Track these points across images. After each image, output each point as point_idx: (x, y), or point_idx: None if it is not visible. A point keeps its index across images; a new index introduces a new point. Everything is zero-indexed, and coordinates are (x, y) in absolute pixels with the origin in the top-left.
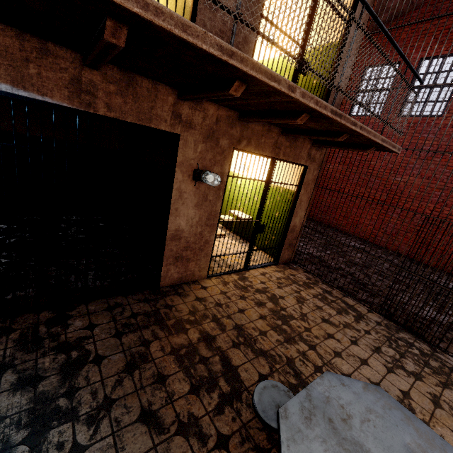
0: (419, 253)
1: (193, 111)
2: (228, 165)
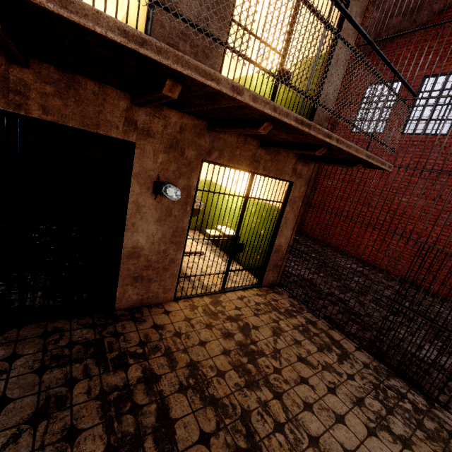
0: (413, 286)
1: (151, 118)
2: (197, 178)
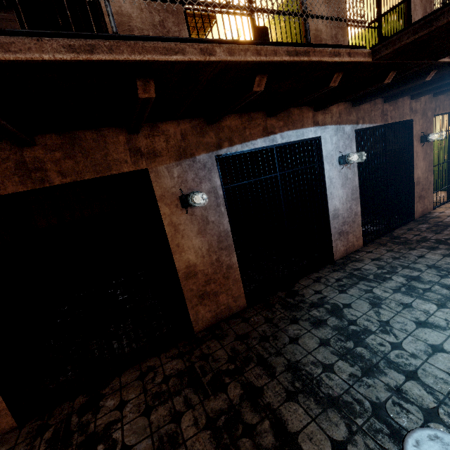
0: None
1: (416, 103)
2: (432, 127)
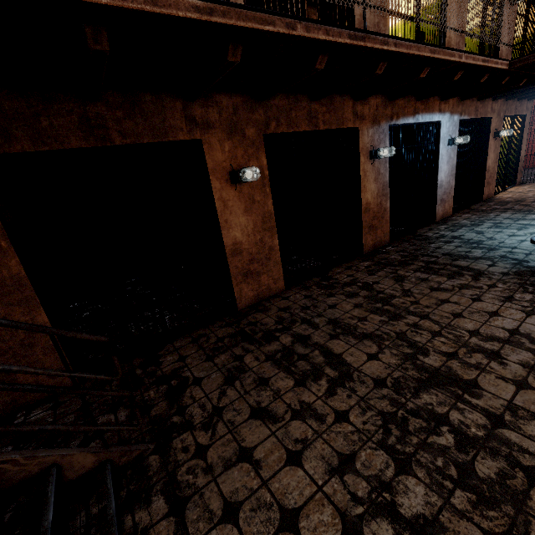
0: None
1: (495, 104)
2: (502, 126)
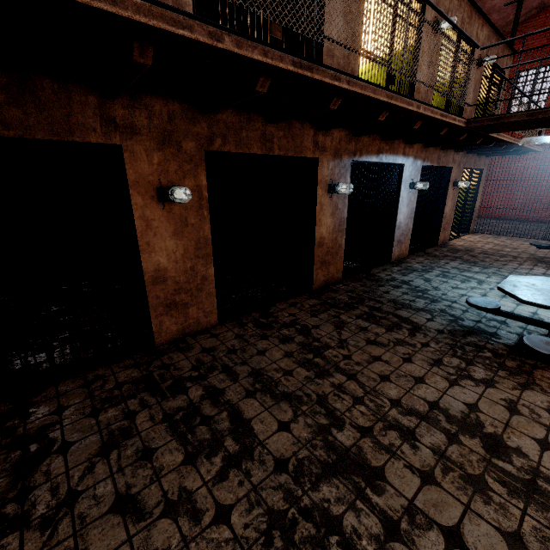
0: None
1: (456, 155)
2: (461, 177)
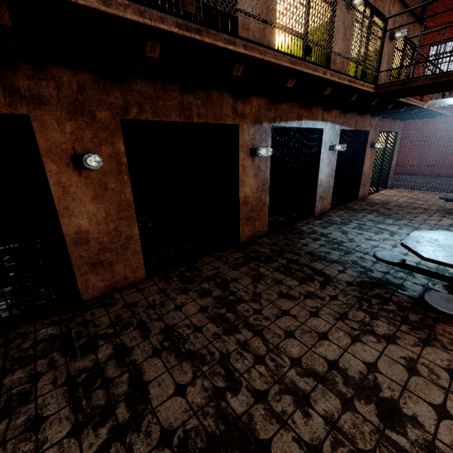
0: None
1: (373, 120)
2: (378, 139)
